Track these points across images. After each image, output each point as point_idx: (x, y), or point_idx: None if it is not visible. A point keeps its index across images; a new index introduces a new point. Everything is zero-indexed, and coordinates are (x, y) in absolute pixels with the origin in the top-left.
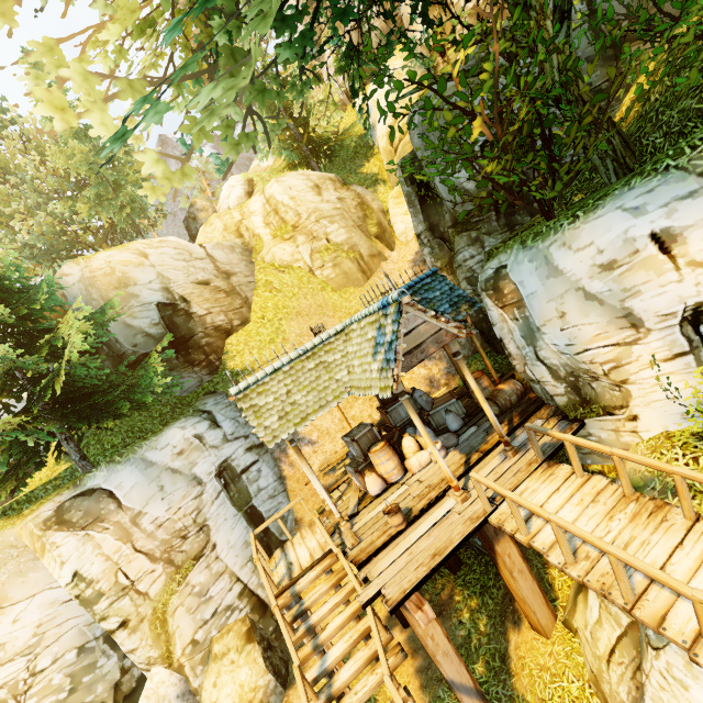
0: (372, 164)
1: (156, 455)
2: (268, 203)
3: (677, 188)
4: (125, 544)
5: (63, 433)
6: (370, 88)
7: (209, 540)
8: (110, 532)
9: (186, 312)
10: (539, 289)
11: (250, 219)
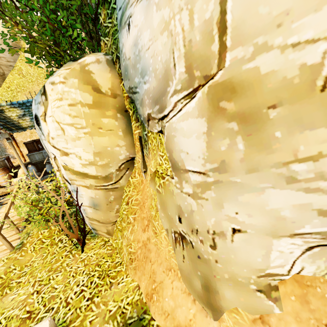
0: None
1: None
2: None
3: (39, 97)
4: None
5: None
6: None
7: None
8: None
9: None
10: None
11: None
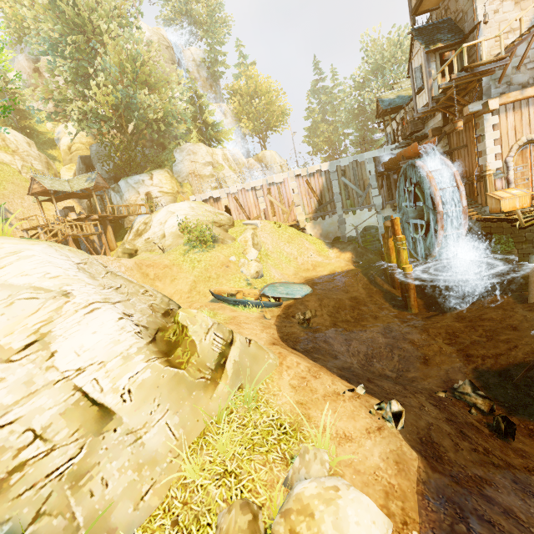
0: (55, 152)
1: None
2: None
3: (146, 175)
4: None
5: None
6: (63, 125)
7: None
8: None
9: None
10: (125, 186)
11: None
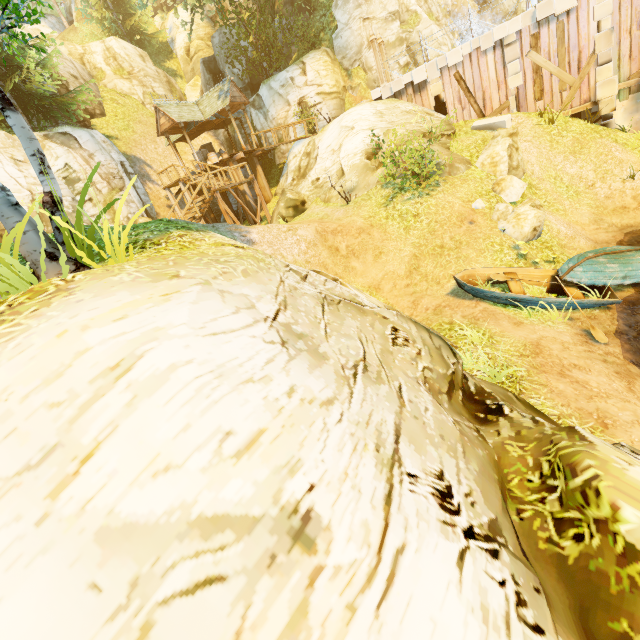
0: (172, 63)
1: (94, 134)
2: (108, 51)
3: (294, 68)
4: (87, 165)
5: (19, 109)
6: (172, 15)
7: (125, 186)
8: (79, 156)
9: (65, 88)
10: (268, 95)
11: (93, 56)
